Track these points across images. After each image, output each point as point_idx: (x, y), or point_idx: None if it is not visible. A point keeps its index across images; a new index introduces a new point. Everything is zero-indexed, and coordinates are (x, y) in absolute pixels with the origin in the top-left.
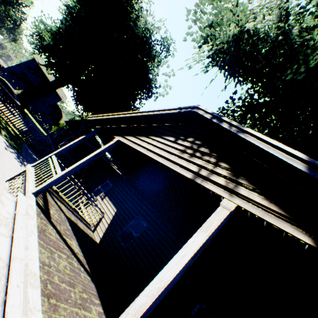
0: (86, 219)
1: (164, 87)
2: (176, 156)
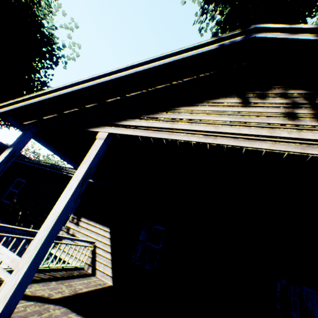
0: (74, 267)
1: (71, 46)
2: (290, 128)
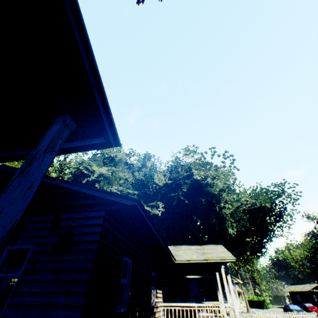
0: None
1: None
2: None
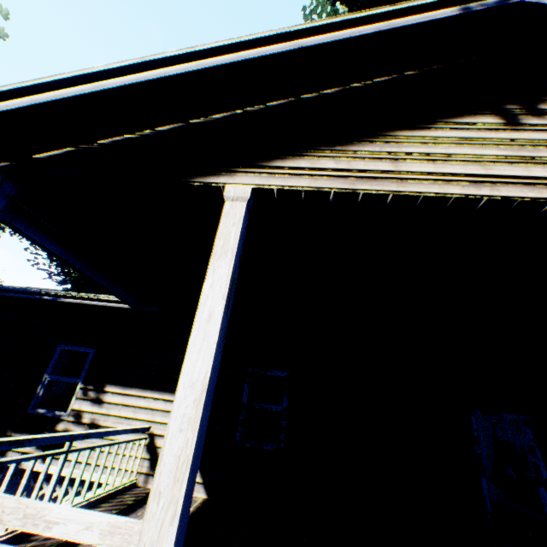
0: (118, 488)
1: None
2: None
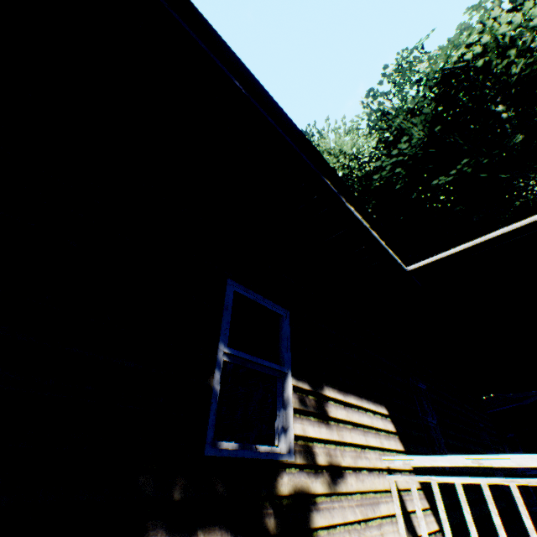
0: None
1: None
2: None
